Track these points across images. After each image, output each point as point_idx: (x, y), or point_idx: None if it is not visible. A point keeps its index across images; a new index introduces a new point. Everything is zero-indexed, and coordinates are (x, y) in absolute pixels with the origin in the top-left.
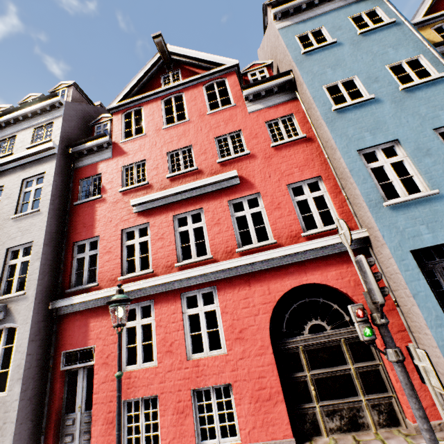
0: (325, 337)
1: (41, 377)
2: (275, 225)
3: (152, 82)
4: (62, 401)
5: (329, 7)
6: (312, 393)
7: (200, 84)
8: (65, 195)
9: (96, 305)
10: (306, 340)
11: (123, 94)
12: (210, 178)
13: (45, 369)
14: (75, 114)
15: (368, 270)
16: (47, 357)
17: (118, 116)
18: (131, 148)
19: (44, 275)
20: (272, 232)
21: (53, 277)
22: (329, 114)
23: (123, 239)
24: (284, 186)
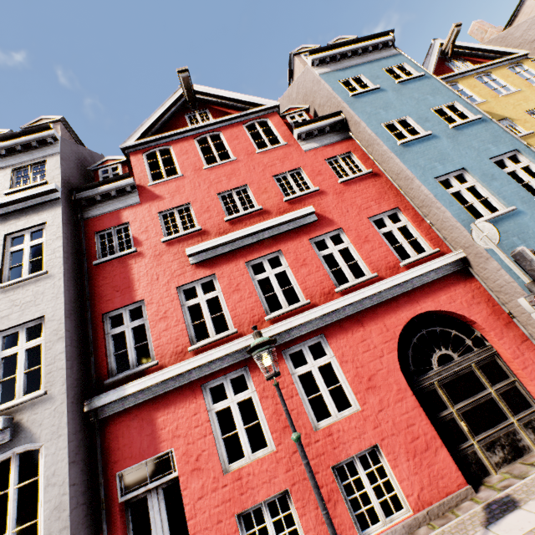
0: (457, 365)
1: (91, 521)
2: (369, 259)
3: (175, 121)
4: None
5: (362, 60)
6: (464, 429)
7: (240, 124)
8: (77, 253)
9: (163, 391)
10: (440, 374)
11: (141, 132)
12: (284, 216)
13: (93, 507)
14: (71, 154)
15: (533, 257)
16: (93, 488)
17: (138, 156)
18: (166, 191)
19: (71, 361)
20: (369, 266)
21: (81, 364)
22: (396, 147)
23: (180, 299)
24: (365, 219)
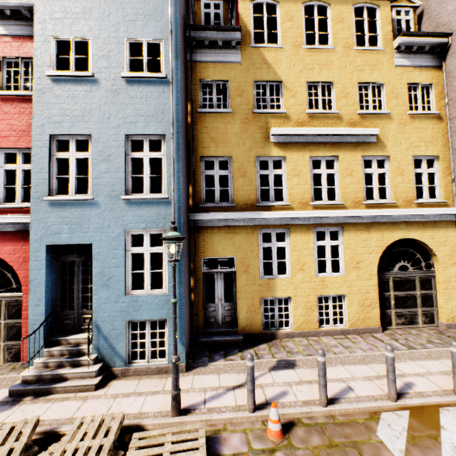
0: None
1: None
2: None
3: None
4: None
5: None
6: None
7: None
8: None
9: None
10: None
11: None
12: None
13: None
14: None
15: None
16: None
17: None
18: None
19: None
20: None
21: None
22: (42, 78)
23: None
24: None
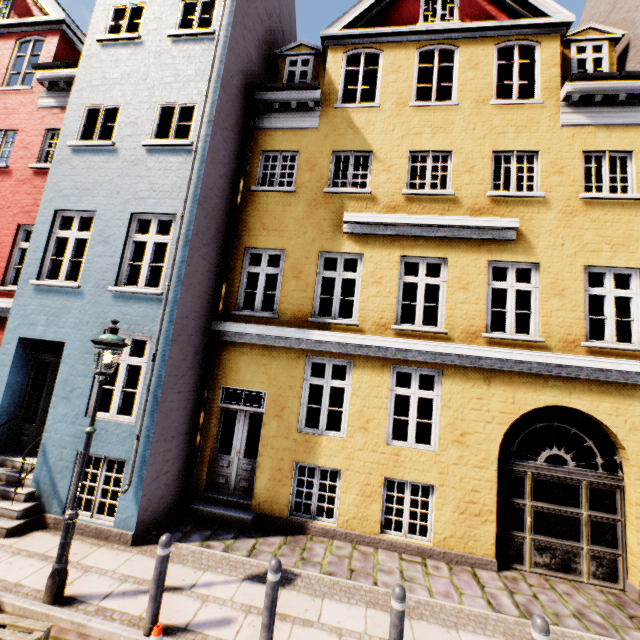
0: None
1: None
2: None
3: None
4: None
5: None
6: None
7: (15, 37)
8: None
9: None
10: None
11: None
12: None
13: None
14: None
15: None
16: None
17: None
18: None
19: None
20: None
21: None
22: (64, 149)
23: None
24: (15, 224)
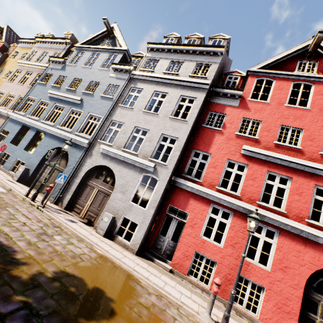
0: None
1: (158, 211)
2: None
3: (288, 63)
4: (160, 227)
5: None
6: None
7: None
8: (199, 117)
9: (198, 193)
10: None
11: (264, 64)
12: (311, 163)
13: (160, 208)
14: (222, 63)
15: None
16: (162, 202)
17: (253, 78)
18: (254, 107)
19: (178, 160)
20: None
21: (178, 163)
22: None
23: (225, 164)
24: None
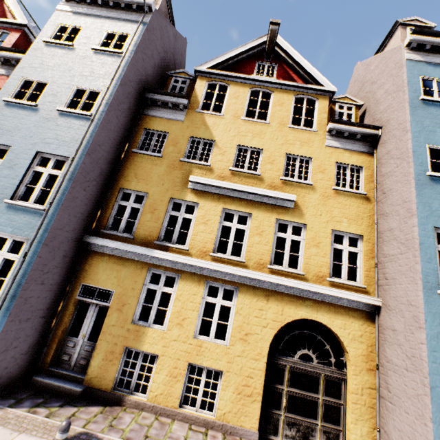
0: None
1: None
2: None
3: None
4: None
5: (105, 13)
6: None
7: None
8: None
9: None
10: None
11: None
12: None
13: None
14: None
15: None
16: None
17: None
18: None
19: None
20: None
21: None
22: None
23: None
24: None
